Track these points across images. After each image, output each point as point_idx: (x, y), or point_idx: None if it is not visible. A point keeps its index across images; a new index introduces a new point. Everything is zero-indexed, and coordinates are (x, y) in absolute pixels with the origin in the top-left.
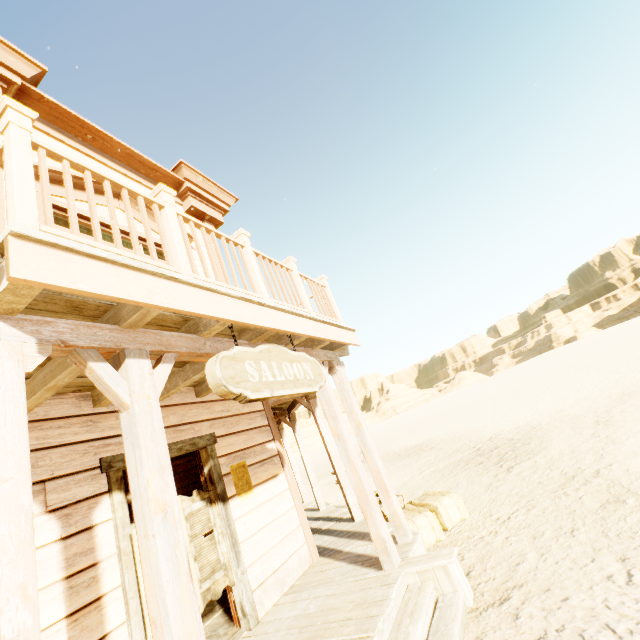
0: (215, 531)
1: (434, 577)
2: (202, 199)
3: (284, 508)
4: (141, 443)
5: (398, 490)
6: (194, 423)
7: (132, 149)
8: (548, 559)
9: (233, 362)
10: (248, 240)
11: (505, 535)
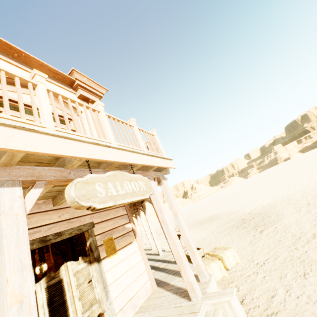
0: (93, 280)
1: (222, 307)
2: (87, 90)
3: (136, 261)
4: (4, 251)
5: (201, 243)
6: (80, 217)
7: (42, 62)
8: (291, 294)
9: (86, 185)
10: (103, 108)
11: (263, 275)
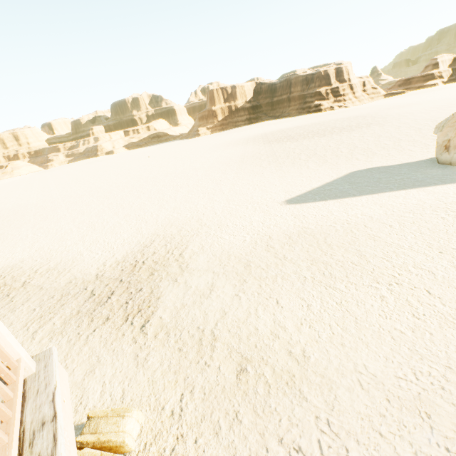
0: None
1: None
2: None
3: None
4: None
5: None
6: None
7: None
8: None
9: None
10: None
11: (193, 438)
